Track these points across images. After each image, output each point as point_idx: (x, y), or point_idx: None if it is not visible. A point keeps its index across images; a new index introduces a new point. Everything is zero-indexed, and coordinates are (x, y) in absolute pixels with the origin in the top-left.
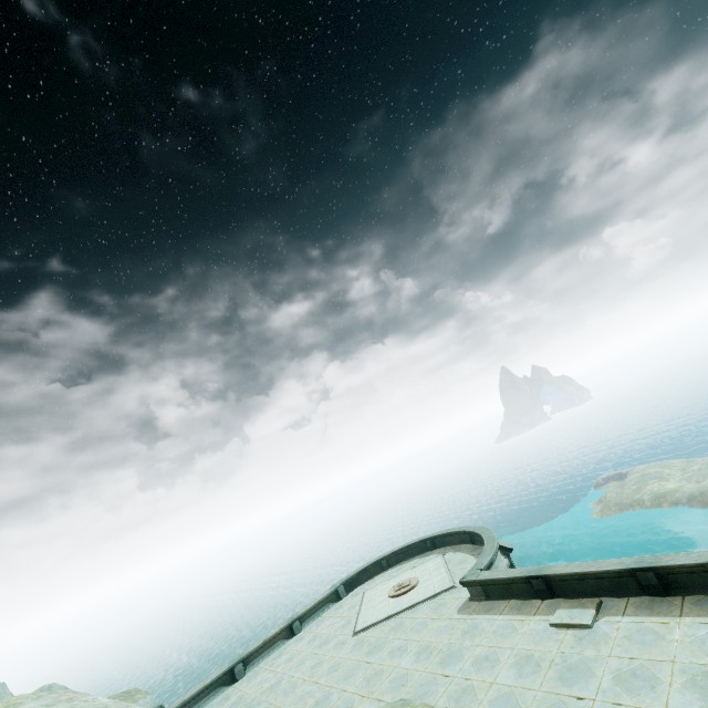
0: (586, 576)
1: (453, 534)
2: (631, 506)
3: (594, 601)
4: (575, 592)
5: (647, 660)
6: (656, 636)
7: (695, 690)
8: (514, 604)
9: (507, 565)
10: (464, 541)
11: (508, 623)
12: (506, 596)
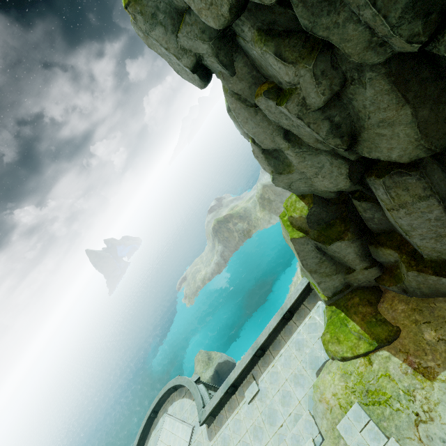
0: (243, 370)
1: (163, 396)
2: (197, 291)
3: (251, 376)
4: (242, 378)
5: (282, 387)
6: (276, 374)
7: (298, 385)
8: (228, 407)
9: (205, 388)
10: (170, 393)
11: (234, 420)
12: (221, 407)
